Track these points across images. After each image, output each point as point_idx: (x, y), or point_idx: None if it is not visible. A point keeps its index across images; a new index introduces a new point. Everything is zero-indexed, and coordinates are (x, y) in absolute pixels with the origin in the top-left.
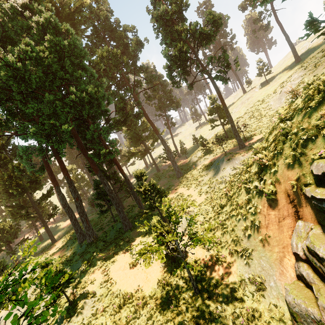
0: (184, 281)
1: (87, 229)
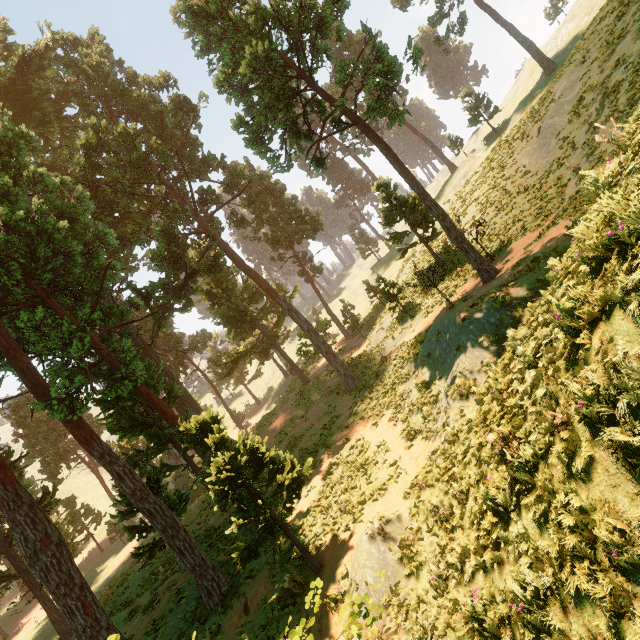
0: None
1: (90, 635)
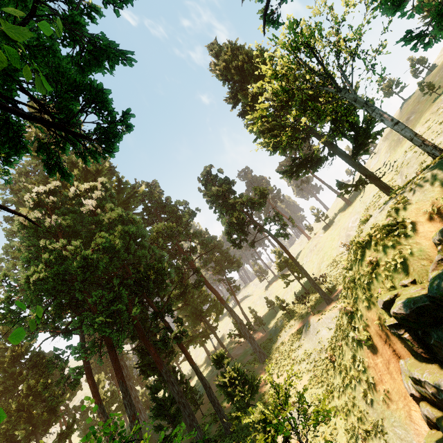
0: None
1: None
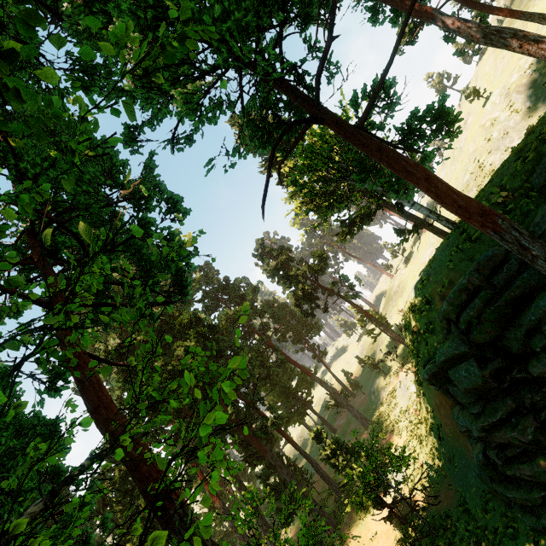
0: (419, 533)
1: None
